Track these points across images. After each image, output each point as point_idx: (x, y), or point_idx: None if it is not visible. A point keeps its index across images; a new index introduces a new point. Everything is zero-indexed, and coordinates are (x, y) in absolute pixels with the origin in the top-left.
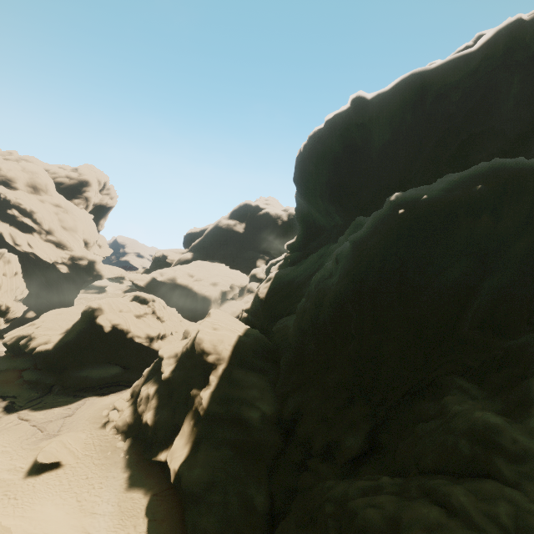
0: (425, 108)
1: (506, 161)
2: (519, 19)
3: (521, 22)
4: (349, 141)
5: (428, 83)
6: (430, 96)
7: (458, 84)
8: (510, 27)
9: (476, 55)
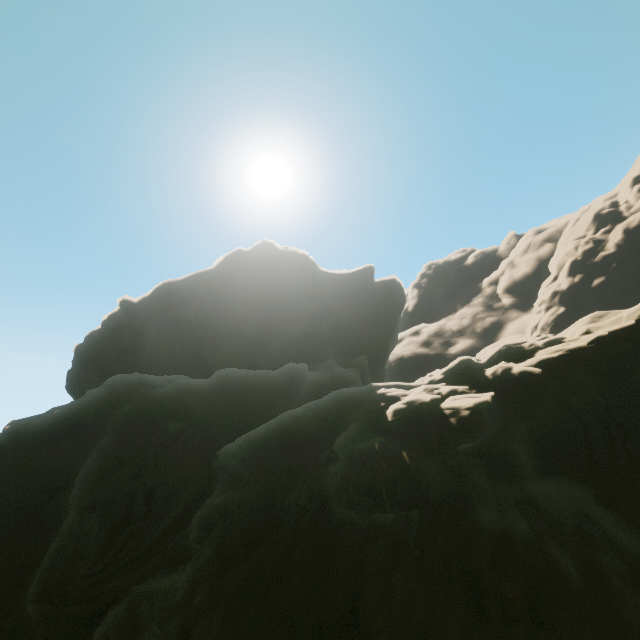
0: (173, 313)
1: (121, 377)
2: (239, 250)
3: (242, 252)
4: (119, 342)
5: (175, 292)
6: (177, 303)
7: (200, 294)
8: (234, 254)
9: (216, 272)
